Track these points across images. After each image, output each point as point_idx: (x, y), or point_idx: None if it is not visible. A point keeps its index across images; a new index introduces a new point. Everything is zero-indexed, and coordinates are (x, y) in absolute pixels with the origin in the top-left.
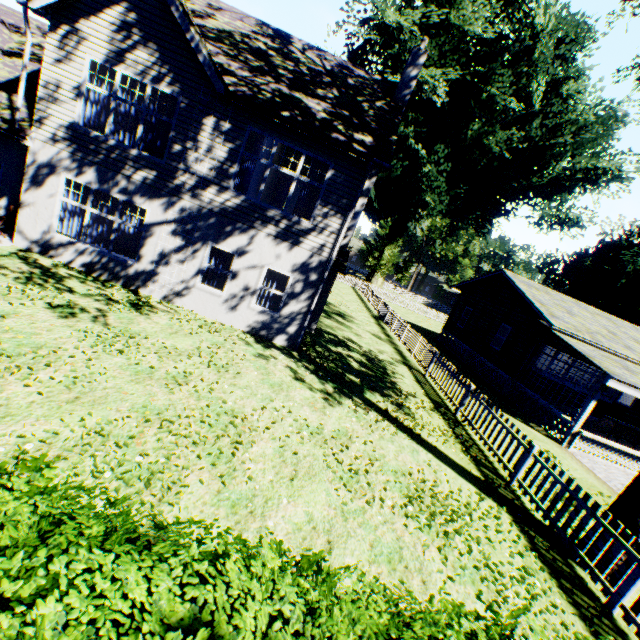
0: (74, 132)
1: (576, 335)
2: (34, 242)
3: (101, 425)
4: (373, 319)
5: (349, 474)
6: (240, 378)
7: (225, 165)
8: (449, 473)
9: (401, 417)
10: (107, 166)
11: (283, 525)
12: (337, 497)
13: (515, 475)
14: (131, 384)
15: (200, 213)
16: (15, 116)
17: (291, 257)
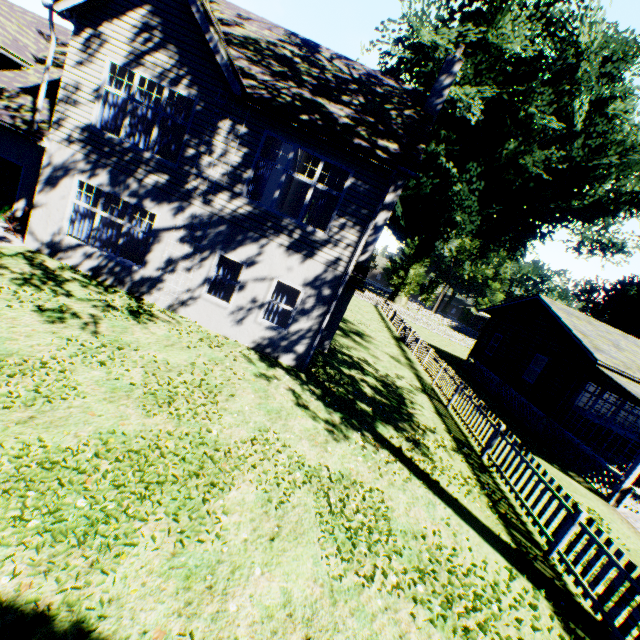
0: (90, 134)
1: (626, 373)
2: (44, 243)
3: (49, 454)
4: (393, 340)
5: (346, 534)
6: (233, 401)
7: (239, 170)
8: (472, 537)
9: (417, 458)
10: (120, 169)
11: (249, 609)
12: (327, 567)
13: (555, 545)
14: (102, 403)
15: (210, 220)
16: (35, 117)
17: (303, 270)
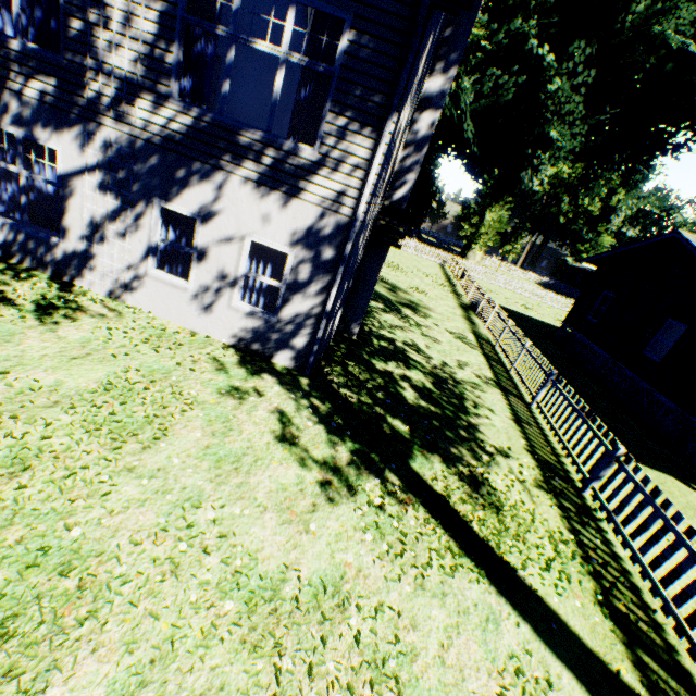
0: None
1: None
2: None
3: None
4: (460, 310)
5: None
6: (156, 450)
7: (157, 49)
8: (567, 692)
9: (473, 517)
10: None
11: None
12: None
13: None
14: None
15: (133, 148)
16: None
17: (287, 219)
